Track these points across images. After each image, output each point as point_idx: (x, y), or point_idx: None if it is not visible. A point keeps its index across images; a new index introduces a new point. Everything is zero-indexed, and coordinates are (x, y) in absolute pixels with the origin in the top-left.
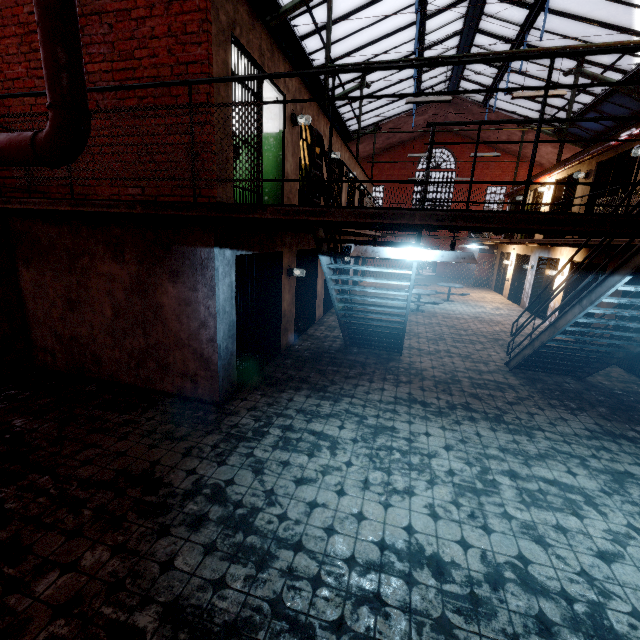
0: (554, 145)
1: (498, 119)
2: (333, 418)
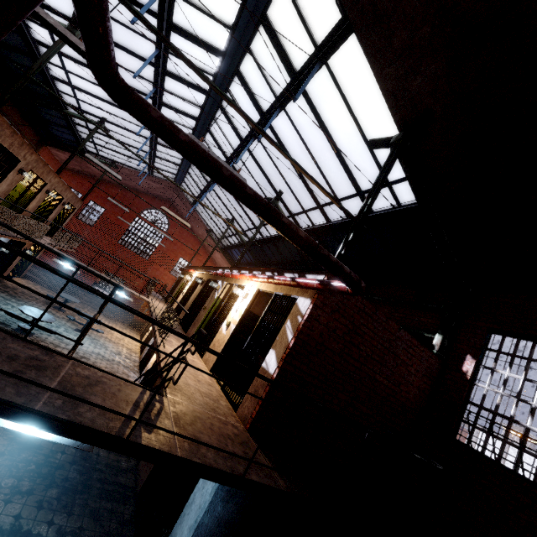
0: (222, 255)
1: (199, 220)
2: None
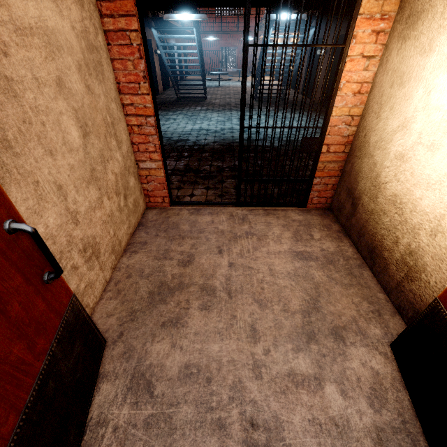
0: None
1: None
2: (174, 115)
